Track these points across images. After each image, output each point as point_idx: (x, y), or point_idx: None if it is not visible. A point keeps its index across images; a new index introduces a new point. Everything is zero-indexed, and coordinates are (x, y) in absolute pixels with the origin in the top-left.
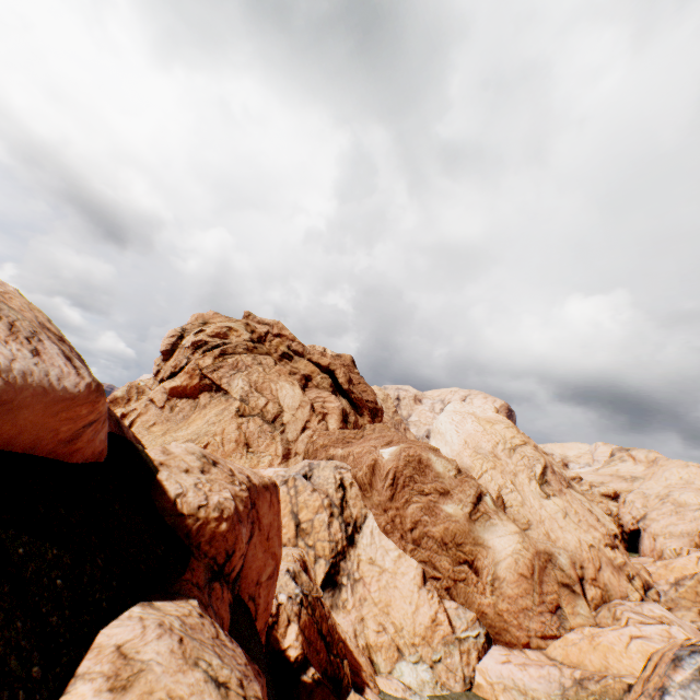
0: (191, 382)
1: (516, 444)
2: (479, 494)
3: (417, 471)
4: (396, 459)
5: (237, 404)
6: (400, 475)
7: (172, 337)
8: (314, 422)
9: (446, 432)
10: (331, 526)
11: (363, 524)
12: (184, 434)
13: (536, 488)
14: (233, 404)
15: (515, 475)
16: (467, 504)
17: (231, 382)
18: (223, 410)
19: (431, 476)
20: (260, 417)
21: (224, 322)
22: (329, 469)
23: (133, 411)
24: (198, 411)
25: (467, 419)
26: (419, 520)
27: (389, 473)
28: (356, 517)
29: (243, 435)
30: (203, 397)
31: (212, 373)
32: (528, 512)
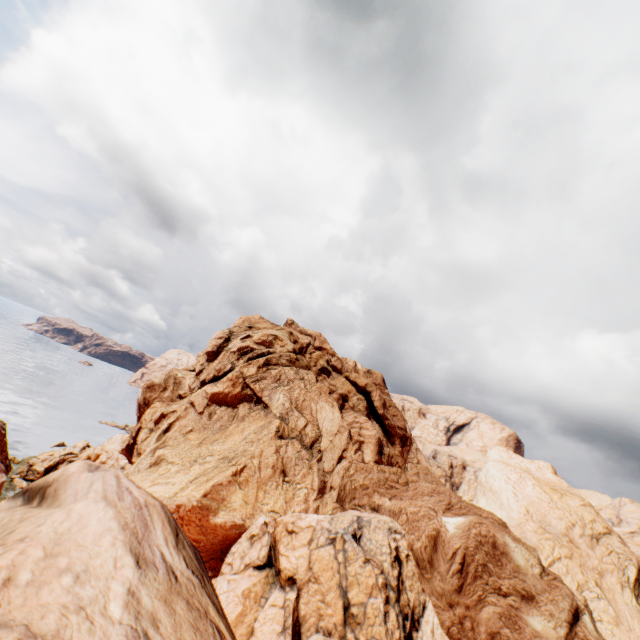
0: (233, 390)
1: (599, 532)
2: (575, 610)
3: (490, 558)
4: (464, 536)
5: (277, 422)
6: (471, 560)
7: (219, 338)
8: (350, 451)
9: (501, 492)
10: (388, 619)
11: (421, 617)
12: (220, 449)
13: (631, 600)
14: (273, 422)
15: (601, 574)
16: (561, 623)
17: (272, 395)
18: (262, 427)
19: (509, 568)
20: (299, 440)
21: (269, 328)
22: (382, 532)
23: (173, 413)
24: (236, 423)
25: (526, 480)
26: (497, 631)
27: (457, 553)
28: (412, 606)
29: (280, 461)
30: (243, 408)
31: (255, 383)
32: (627, 637)
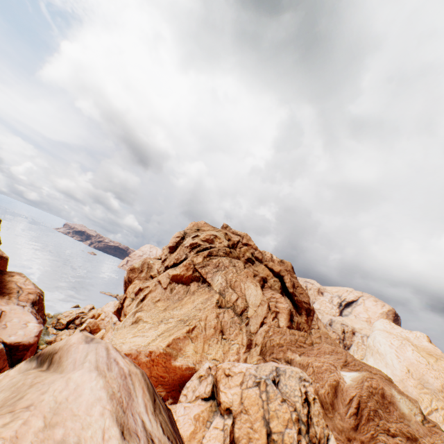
0: (187, 273)
1: None
2: None
3: (380, 406)
4: (358, 387)
5: (217, 296)
6: (364, 406)
7: (177, 237)
8: (269, 319)
9: (386, 354)
10: None
11: None
12: (178, 314)
13: None
14: (214, 296)
15: None
16: None
17: (213, 277)
18: (207, 299)
19: (395, 415)
20: (232, 309)
21: (211, 230)
22: (294, 380)
23: (147, 288)
24: (188, 296)
25: (406, 346)
26: None
27: (353, 400)
28: (319, 437)
29: (219, 323)
30: (193, 285)
31: (201, 268)
32: None
